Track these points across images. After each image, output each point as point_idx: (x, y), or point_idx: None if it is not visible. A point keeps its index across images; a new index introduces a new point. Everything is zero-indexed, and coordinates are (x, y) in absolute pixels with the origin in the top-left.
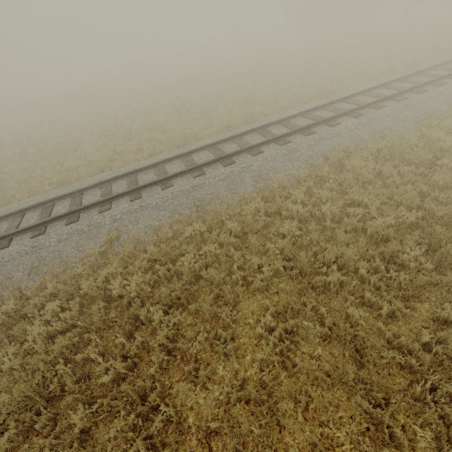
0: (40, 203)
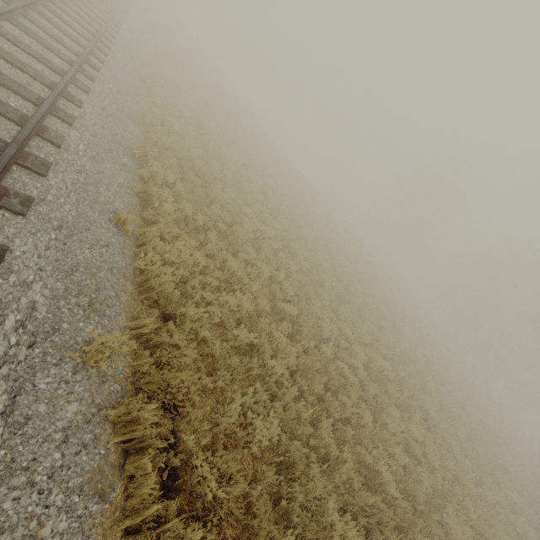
0: (34, 1)
